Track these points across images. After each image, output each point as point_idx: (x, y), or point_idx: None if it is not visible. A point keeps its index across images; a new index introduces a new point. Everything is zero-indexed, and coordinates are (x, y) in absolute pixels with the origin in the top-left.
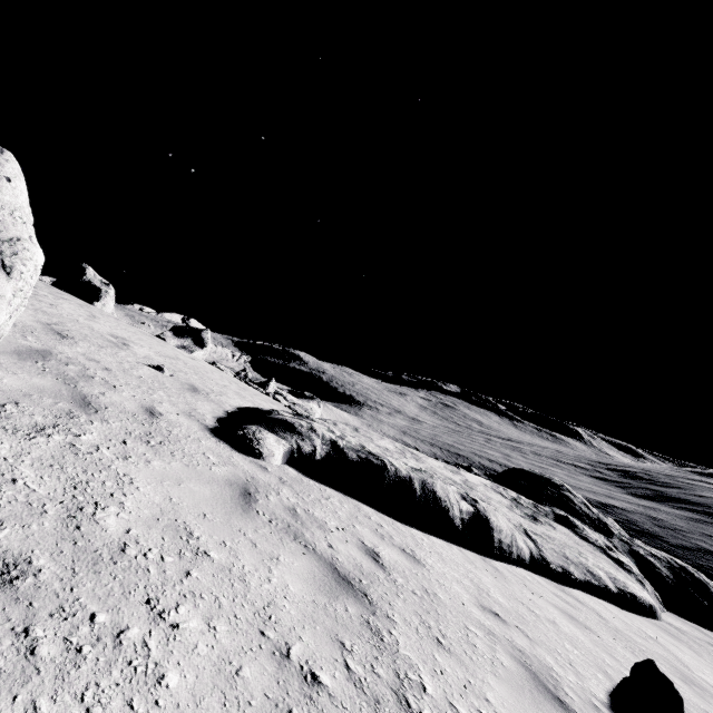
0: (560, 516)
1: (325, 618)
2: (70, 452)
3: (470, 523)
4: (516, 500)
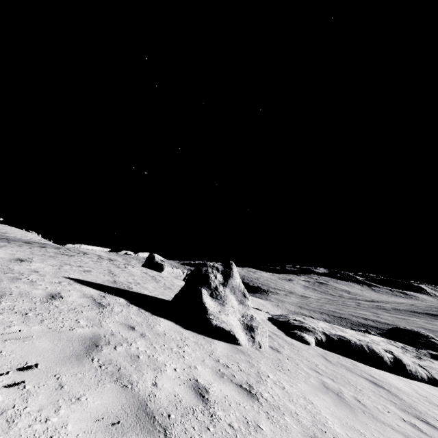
0: (433, 354)
1: (382, 391)
2: (293, 352)
3: (394, 362)
4: (404, 348)
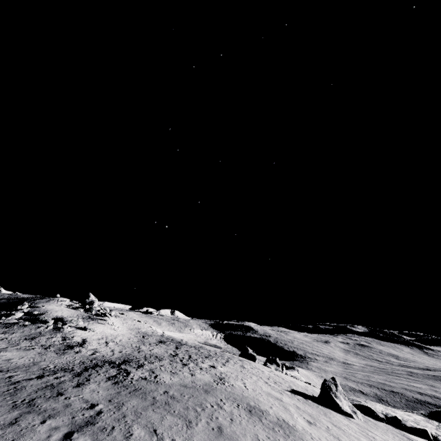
0: None
1: None
2: (372, 423)
3: (423, 432)
4: (438, 426)
